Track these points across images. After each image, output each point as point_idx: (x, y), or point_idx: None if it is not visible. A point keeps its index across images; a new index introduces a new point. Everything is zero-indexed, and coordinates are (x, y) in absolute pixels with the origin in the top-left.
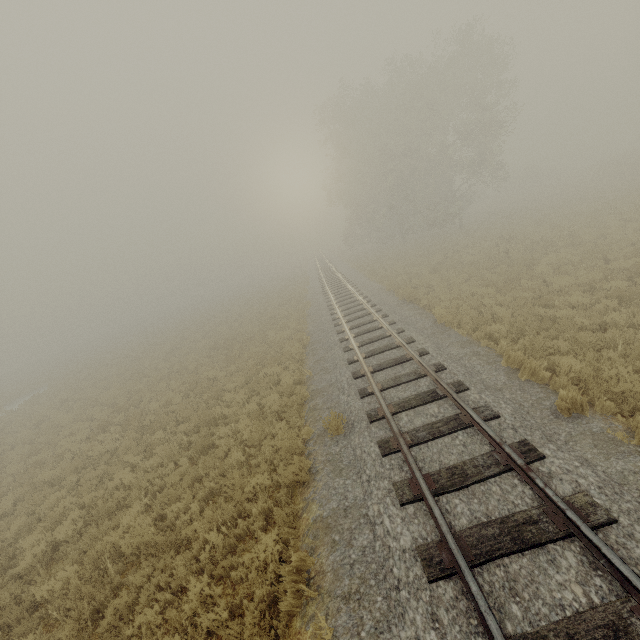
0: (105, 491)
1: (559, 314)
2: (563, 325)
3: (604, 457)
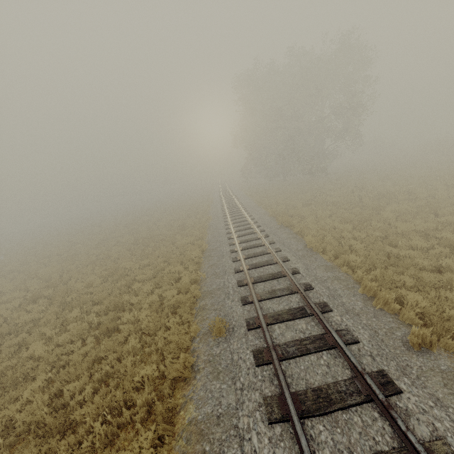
0: (19, 359)
1: (403, 253)
2: (407, 263)
3: None
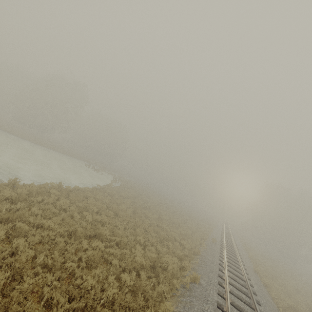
0: (166, 213)
1: (278, 279)
2: (274, 277)
3: (253, 274)
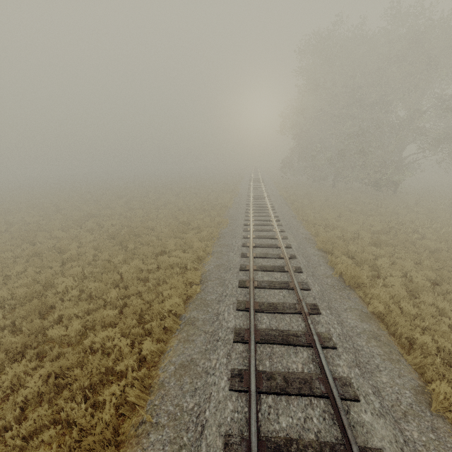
0: None
1: None
2: None
3: None
